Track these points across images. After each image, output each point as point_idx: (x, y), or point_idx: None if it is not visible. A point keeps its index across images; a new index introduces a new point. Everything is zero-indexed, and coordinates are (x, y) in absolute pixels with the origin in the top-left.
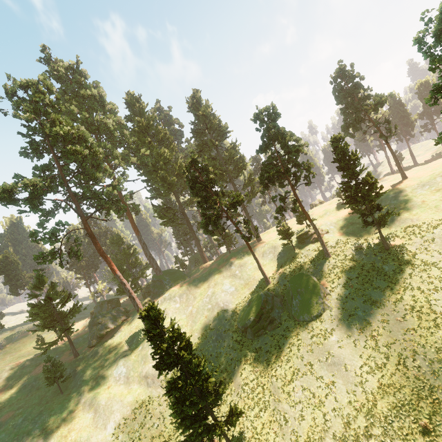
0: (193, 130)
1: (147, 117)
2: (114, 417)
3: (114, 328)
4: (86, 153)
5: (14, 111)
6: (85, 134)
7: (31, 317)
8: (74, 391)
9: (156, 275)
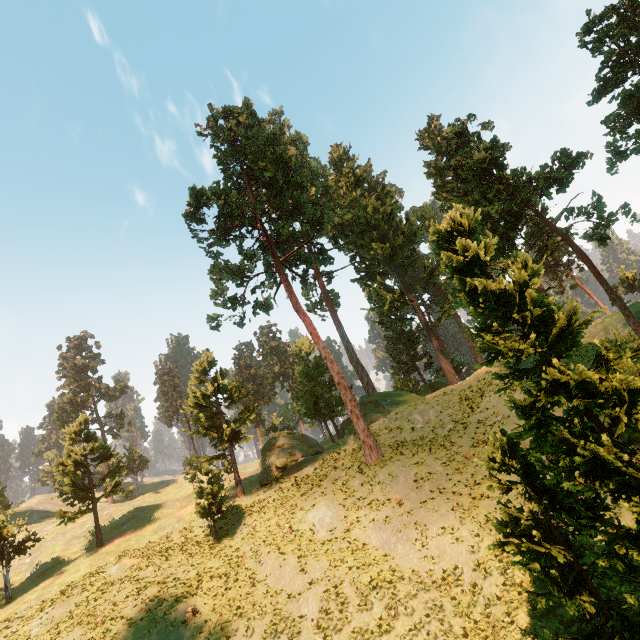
0: (430, 164)
1: (359, 167)
2: (316, 592)
3: (301, 464)
4: (291, 163)
5: (214, 131)
6: (291, 148)
7: (189, 409)
8: (238, 540)
9: (367, 395)
